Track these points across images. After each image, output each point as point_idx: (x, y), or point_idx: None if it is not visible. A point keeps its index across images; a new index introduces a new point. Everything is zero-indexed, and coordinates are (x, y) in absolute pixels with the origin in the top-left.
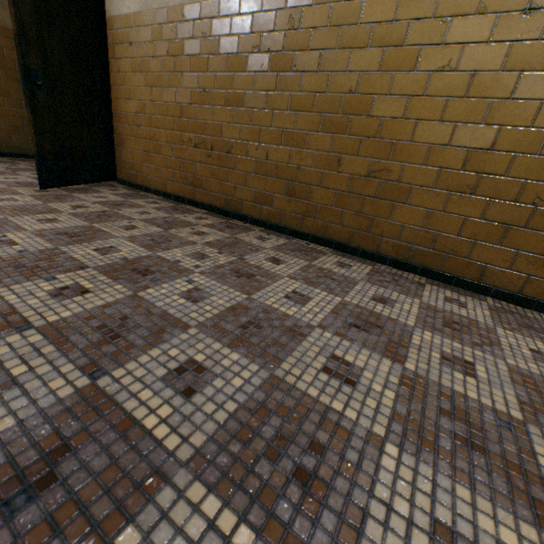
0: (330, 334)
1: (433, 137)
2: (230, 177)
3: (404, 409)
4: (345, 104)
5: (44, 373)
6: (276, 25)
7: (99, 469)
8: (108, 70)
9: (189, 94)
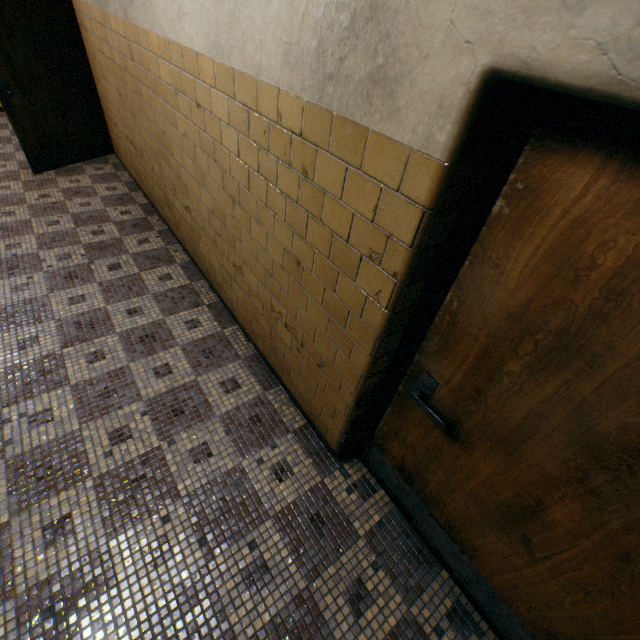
0: (55, 325)
1: (196, 191)
2: (148, 178)
3: (27, 364)
4: (165, 142)
5: None
6: (127, 52)
7: None
8: (85, 49)
9: (117, 94)
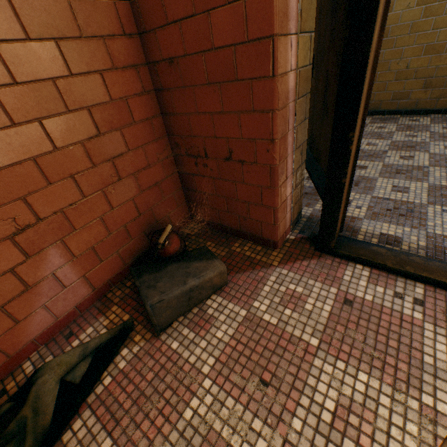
0: None
1: None
2: None
3: None
4: None
5: None
6: None
7: None
8: None
9: None
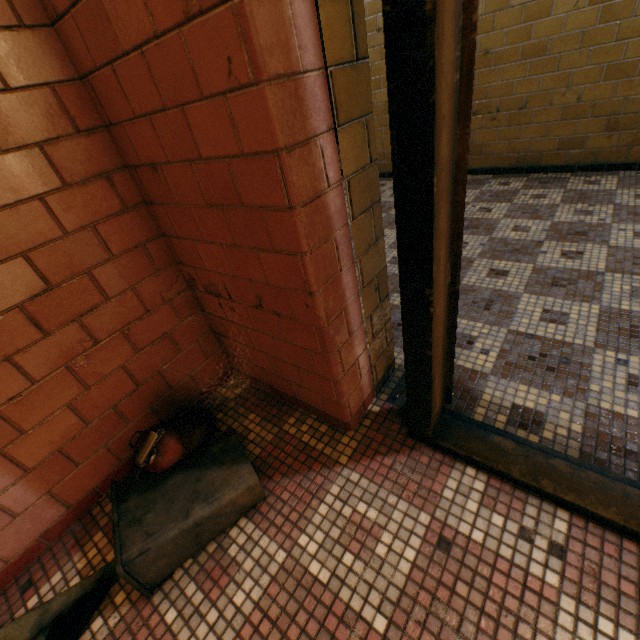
0: None
1: None
2: (523, 133)
3: None
4: None
5: None
6: None
7: None
8: None
9: None
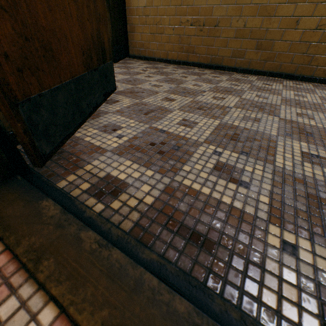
0: None
1: None
2: (215, 43)
3: None
4: None
5: (260, 117)
6: None
7: (316, 131)
8: None
9: None
